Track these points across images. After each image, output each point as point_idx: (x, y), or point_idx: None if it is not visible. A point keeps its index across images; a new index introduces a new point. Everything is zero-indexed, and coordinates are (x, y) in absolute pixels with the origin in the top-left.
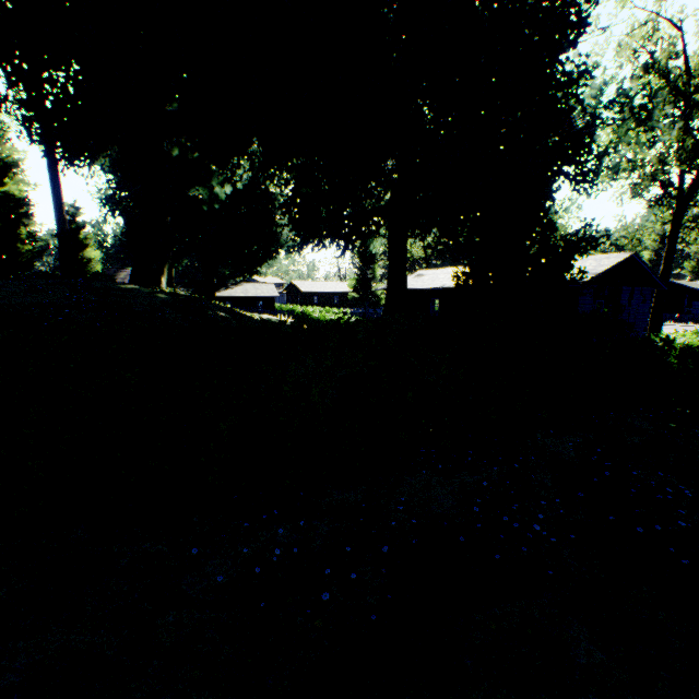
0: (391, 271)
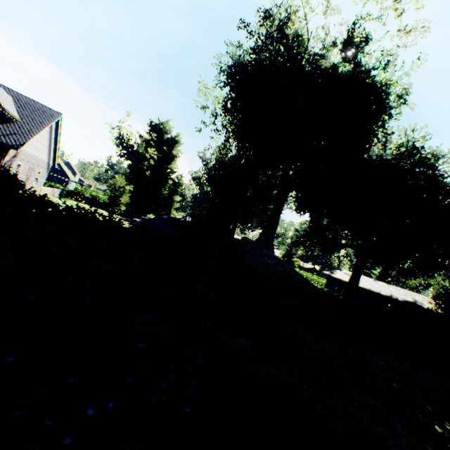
0: (353, 275)
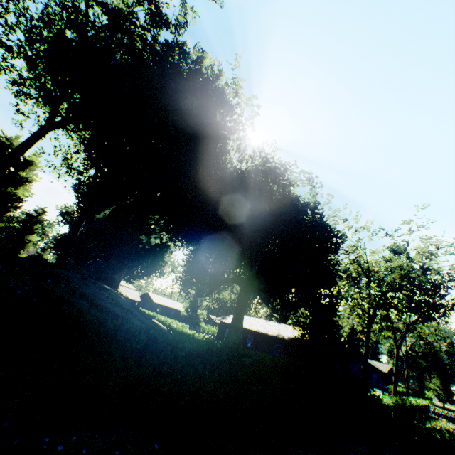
0: (236, 314)
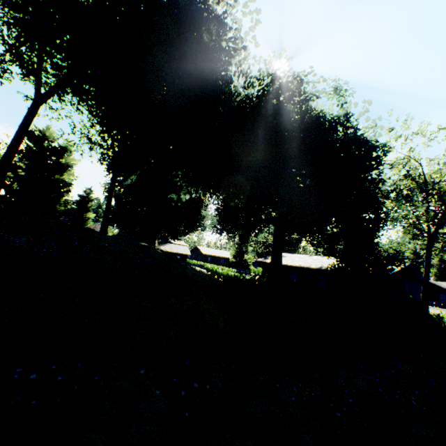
0: (274, 253)
